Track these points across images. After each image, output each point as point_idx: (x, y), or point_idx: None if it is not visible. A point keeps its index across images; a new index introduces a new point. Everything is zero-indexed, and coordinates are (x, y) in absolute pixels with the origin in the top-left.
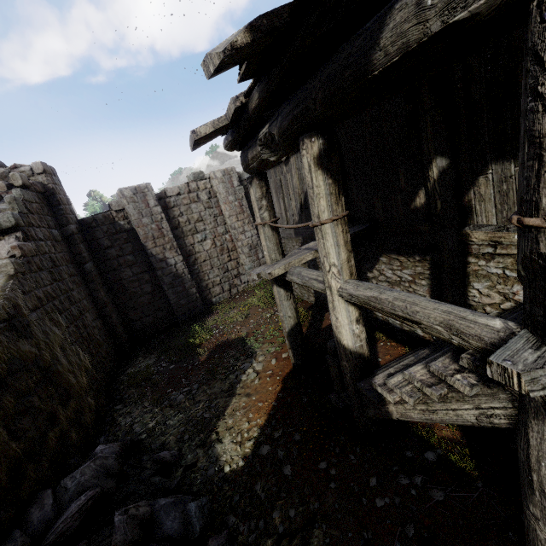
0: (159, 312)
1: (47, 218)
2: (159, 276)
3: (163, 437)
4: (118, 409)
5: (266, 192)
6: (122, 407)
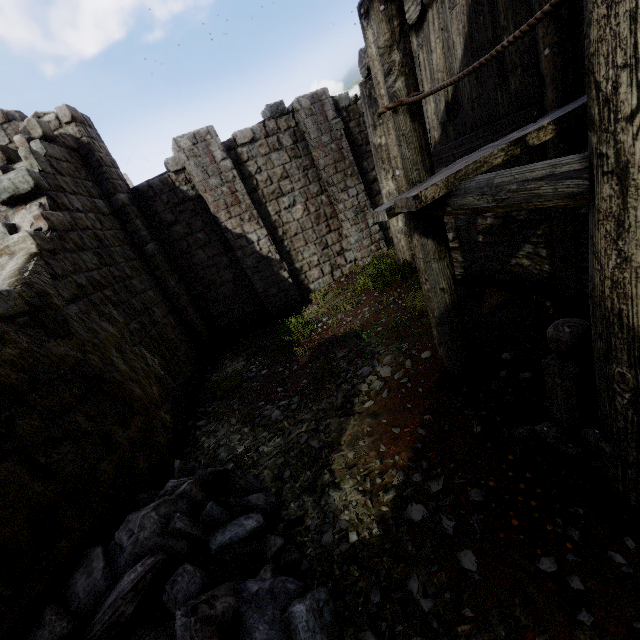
0: (246, 305)
1: (86, 184)
2: (239, 258)
3: (255, 470)
4: (201, 426)
5: (400, 30)
6: (205, 423)
